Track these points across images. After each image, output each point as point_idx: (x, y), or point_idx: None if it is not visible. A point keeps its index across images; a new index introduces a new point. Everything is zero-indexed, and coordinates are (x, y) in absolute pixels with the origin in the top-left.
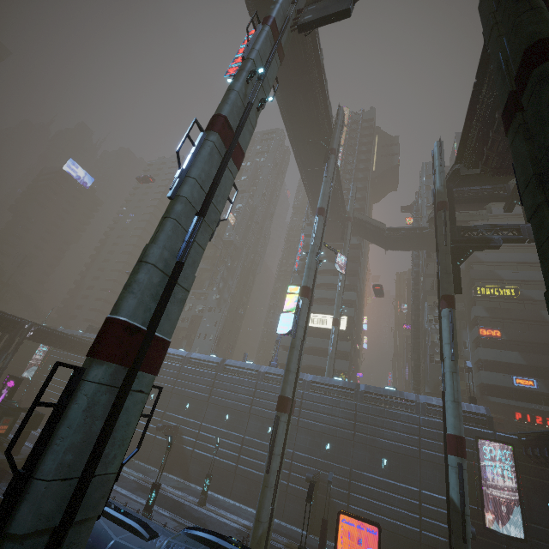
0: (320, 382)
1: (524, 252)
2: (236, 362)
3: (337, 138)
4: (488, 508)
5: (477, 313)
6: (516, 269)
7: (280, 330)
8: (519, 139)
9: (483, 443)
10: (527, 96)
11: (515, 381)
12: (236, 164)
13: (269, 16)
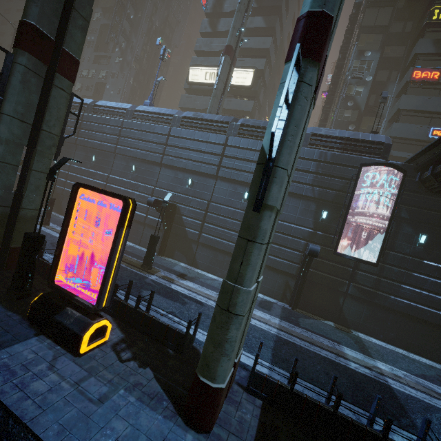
0: (192, 117)
1: None
2: (106, 102)
3: None
4: (346, 237)
5: (420, 49)
6: None
7: None
8: None
9: (367, 173)
10: None
11: (431, 132)
12: None
13: None
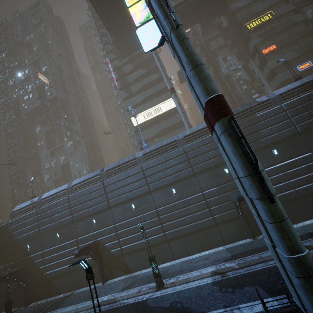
0: (191, 133)
1: None
2: (113, 164)
3: None
4: None
5: (255, 42)
6: (263, 2)
7: (148, 46)
8: None
9: None
10: None
11: (299, 68)
12: None
13: None
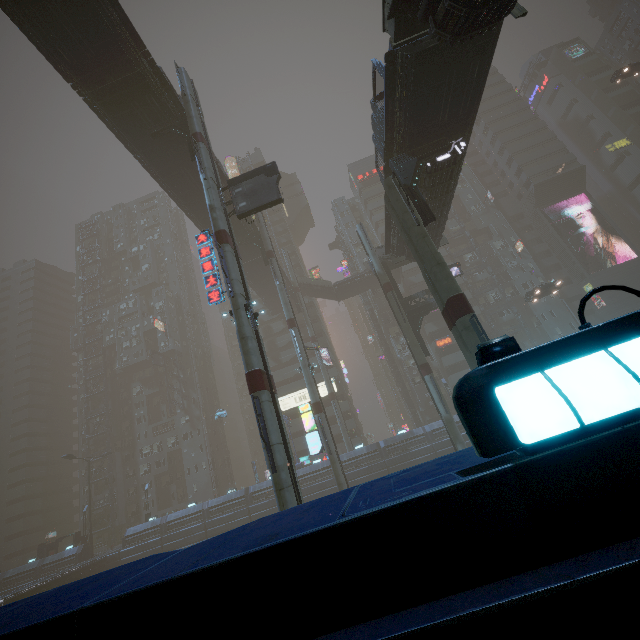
0: (348, 459)
1: None
2: (261, 484)
3: (267, 237)
4: None
5: (430, 330)
6: None
7: (313, 451)
8: (461, 344)
9: None
10: (459, 328)
11: None
12: (275, 392)
13: (221, 231)
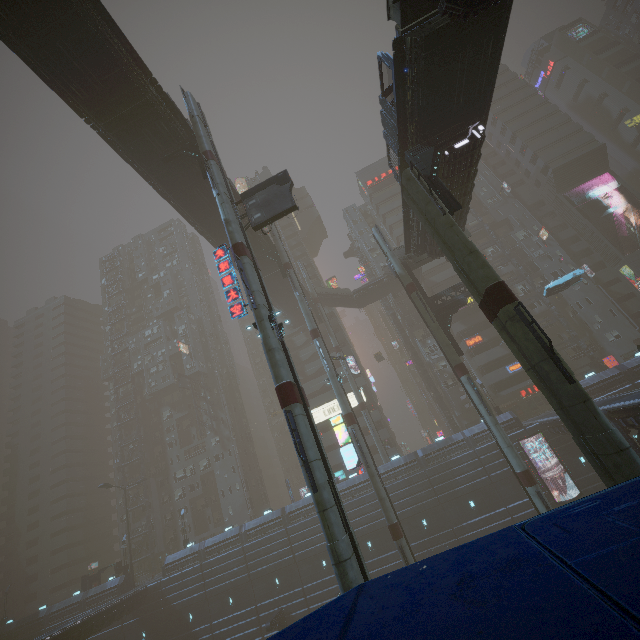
0: (385, 471)
1: None
2: (297, 503)
3: (283, 250)
4: (551, 487)
5: (457, 329)
6: None
7: (350, 465)
8: (506, 336)
9: (523, 442)
10: (503, 319)
11: (509, 370)
12: (307, 405)
13: (238, 244)
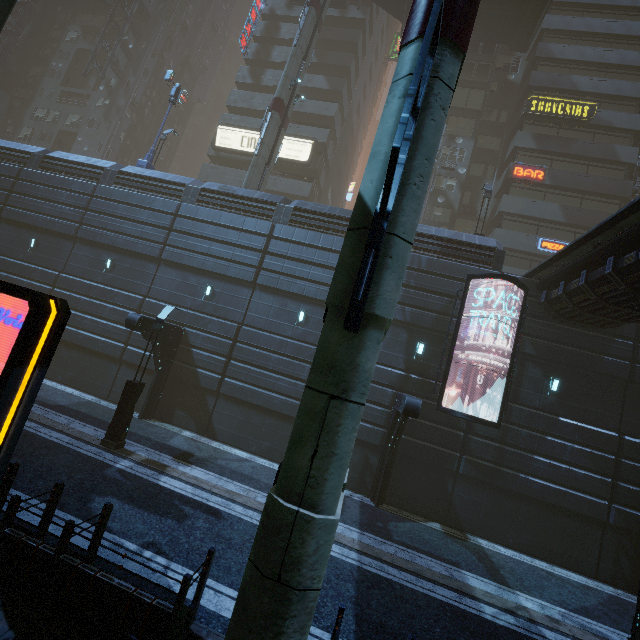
0: (218, 190)
1: (626, 50)
2: (68, 155)
3: None
4: (453, 383)
5: (519, 142)
6: (604, 78)
7: None
8: None
9: (476, 289)
10: None
11: (540, 244)
12: None
13: None
